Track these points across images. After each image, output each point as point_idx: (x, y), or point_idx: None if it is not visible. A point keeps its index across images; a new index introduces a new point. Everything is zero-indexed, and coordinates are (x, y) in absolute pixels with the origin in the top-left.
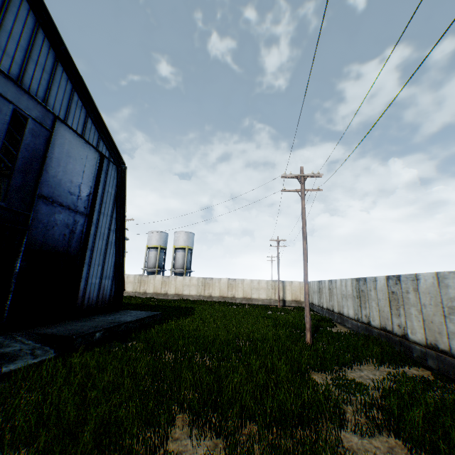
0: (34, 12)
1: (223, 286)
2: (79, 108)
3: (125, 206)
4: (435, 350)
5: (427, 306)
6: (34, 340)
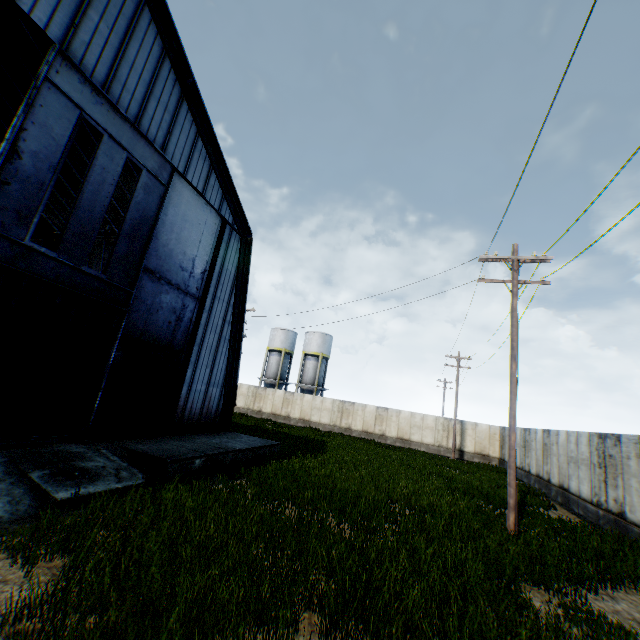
0: (161, 37)
1: (369, 416)
2: (202, 158)
3: (246, 290)
4: None
5: None
6: (120, 456)
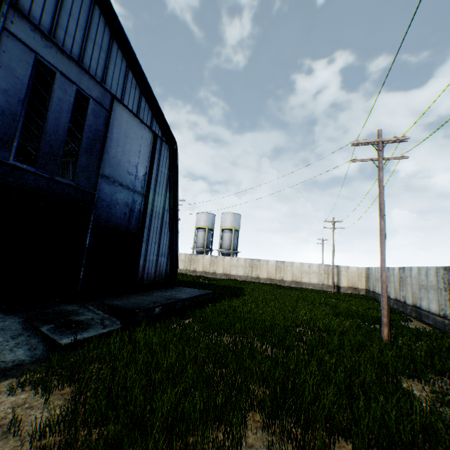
0: None
1: (271, 268)
2: (133, 87)
3: (177, 186)
4: None
5: None
6: (103, 310)
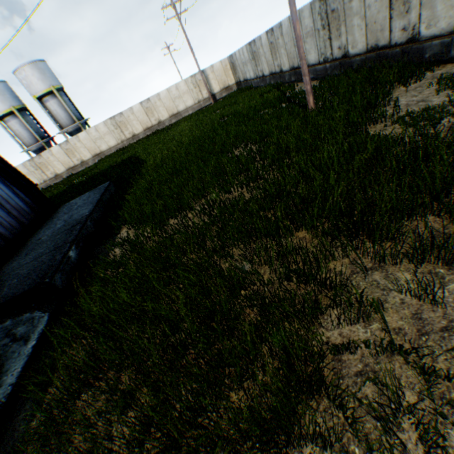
0: None
1: (140, 115)
2: None
3: None
4: None
5: None
6: None
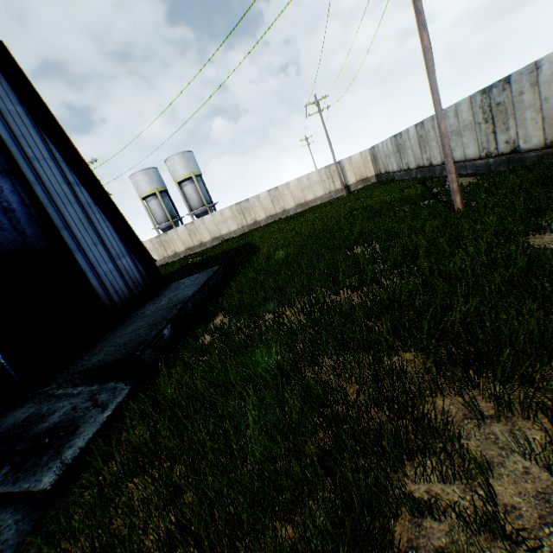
0: None
1: (266, 203)
2: None
3: (64, 132)
4: None
5: None
6: (83, 383)
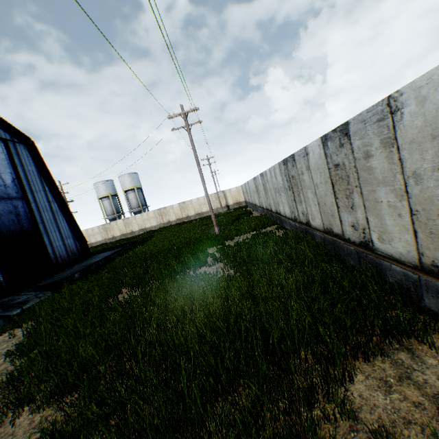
0: None
1: (176, 210)
2: None
3: (52, 177)
4: (278, 214)
5: (271, 190)
6: (34, 291)
